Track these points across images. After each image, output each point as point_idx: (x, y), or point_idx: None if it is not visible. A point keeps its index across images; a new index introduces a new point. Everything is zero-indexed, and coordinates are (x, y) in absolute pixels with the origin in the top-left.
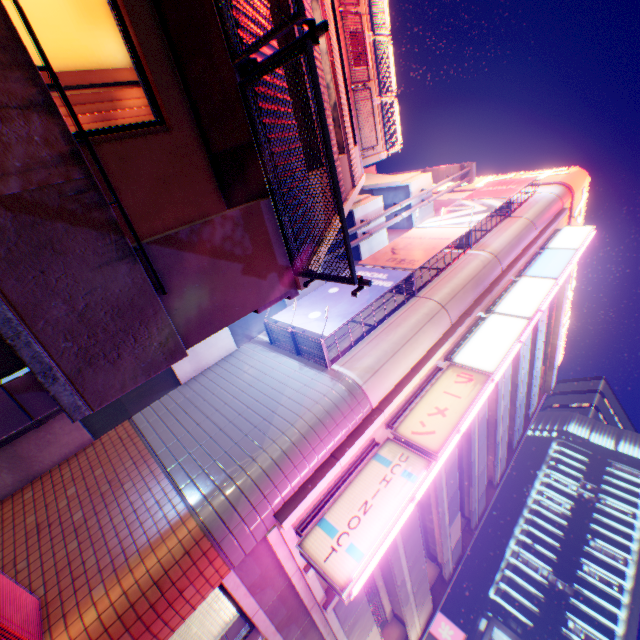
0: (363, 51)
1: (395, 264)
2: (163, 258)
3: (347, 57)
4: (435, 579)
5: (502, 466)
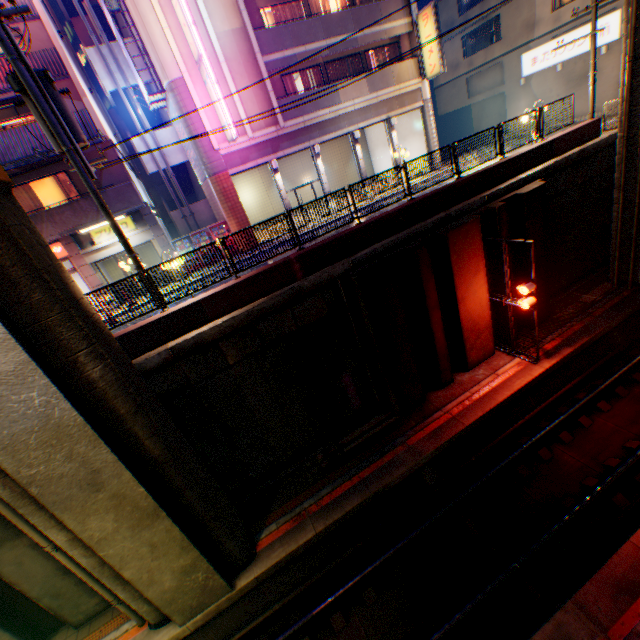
0: None
1: None
2: (106, 184)
3: None
4: None
5: None
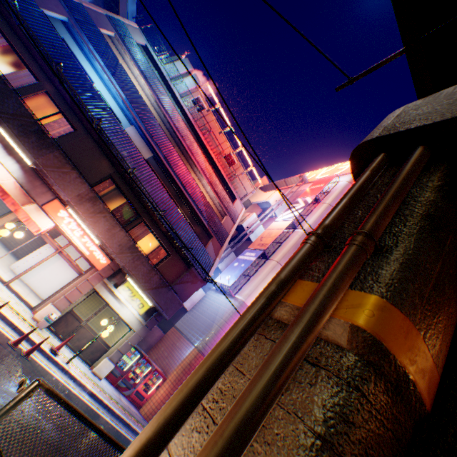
0: (232, 158)
1: (259, 247)
2: (176, 287)
3: (224, 171)
4: None
5: None
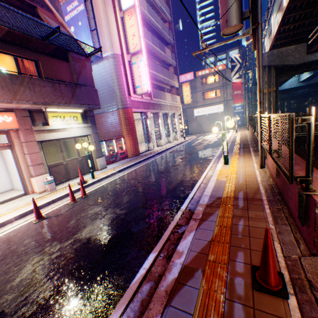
0: None
1: None
2: (80, 83)
3: None
4: (174, 70)
5: (169, 12)
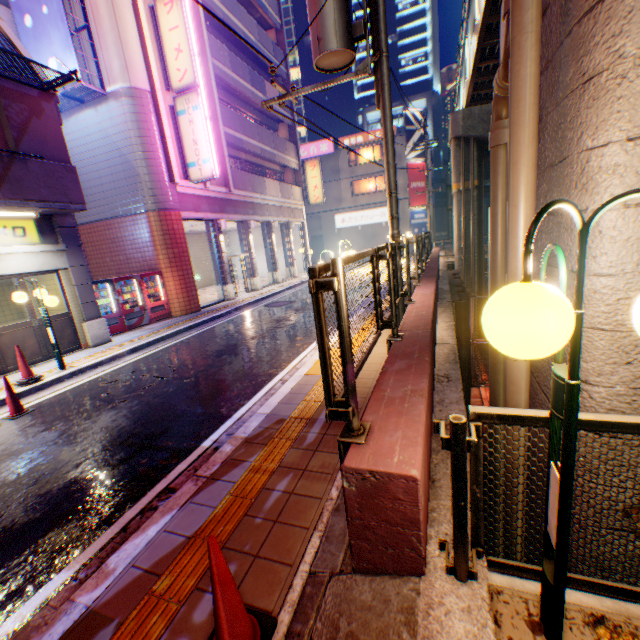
0: None
1: None
2: (26, 150)
3: None
4: (289, 132)
5: (275, 8)
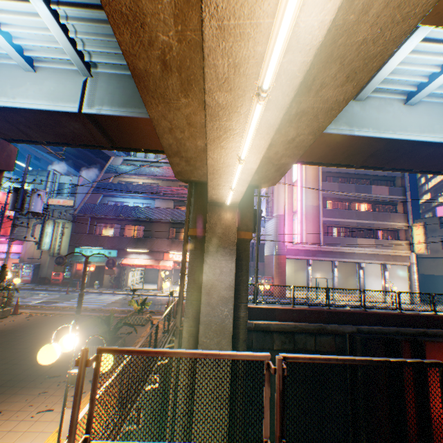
0: None
1: None
2: None
3: None
4: (401, 205)
5: None
